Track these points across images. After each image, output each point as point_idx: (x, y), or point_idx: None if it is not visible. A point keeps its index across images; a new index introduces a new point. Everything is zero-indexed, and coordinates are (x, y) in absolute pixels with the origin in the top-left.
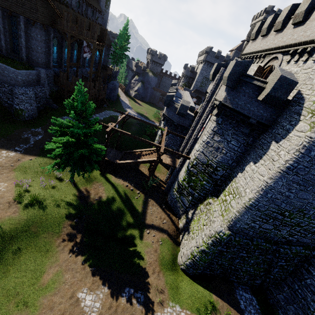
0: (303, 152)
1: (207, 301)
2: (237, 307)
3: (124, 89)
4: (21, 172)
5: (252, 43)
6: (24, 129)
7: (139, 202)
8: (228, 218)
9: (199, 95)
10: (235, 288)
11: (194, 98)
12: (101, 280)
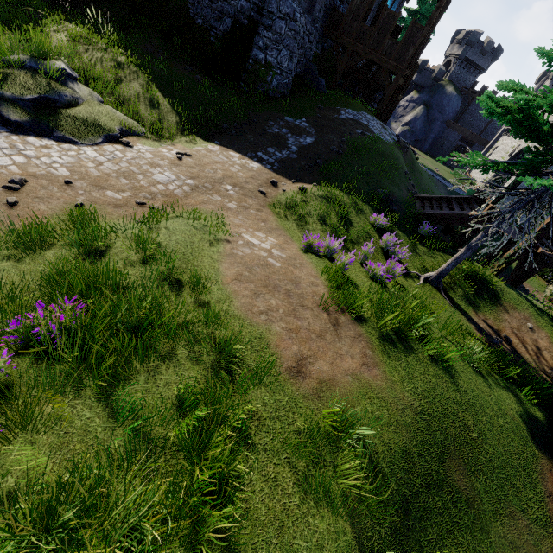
0: None
1: None
2: None
3: None
4: (289, 214)
5: None
6: (270, 114)
7: None
8: None
9: None
10: None
11: None
12: None
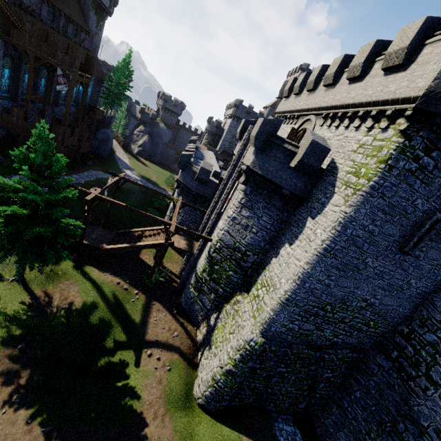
0: (340, 230)
1: None
2: None
3: (123, 142)
4: None
5: (285, 101)
6: None
7: (137, 307)
8: (260, 320)
9: (228, 158)
10: (273, 421)
11: (220, 161)
12: None
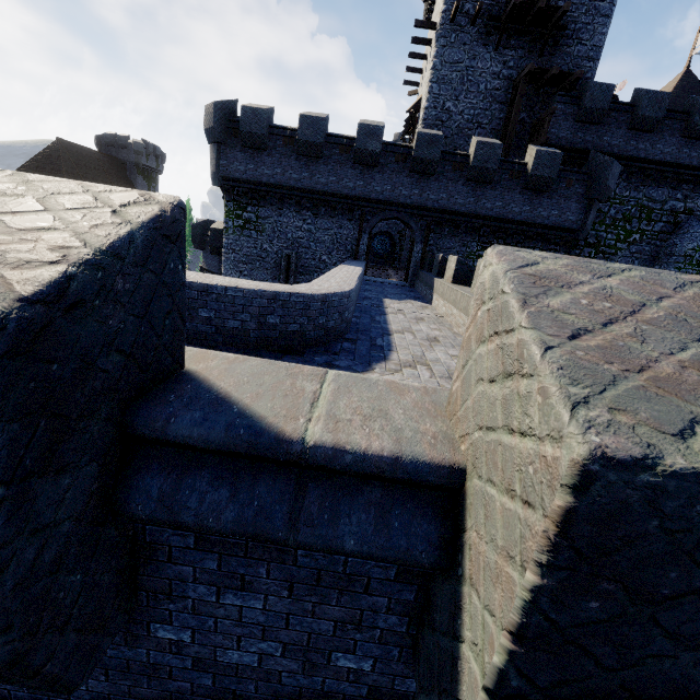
0: None
1: None
2: None
3: None
4: None
5: None
6: None
7: None
8: None
9: None
10: None
11: None
12: None
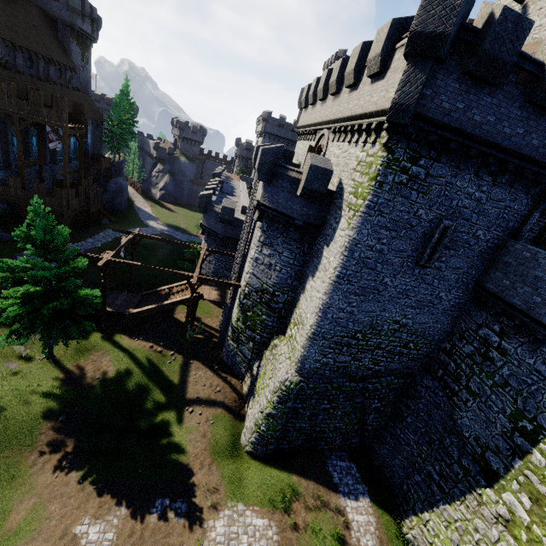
0: (347, 254)
1: (285, 486)
2: (329, 483)
3: (141, 189)
4: None
5: (305, 113)
6: None
7: (174, 368)
8: (294, 359)
9: None
10: (326, 458)
11: None
12: (114, 499)
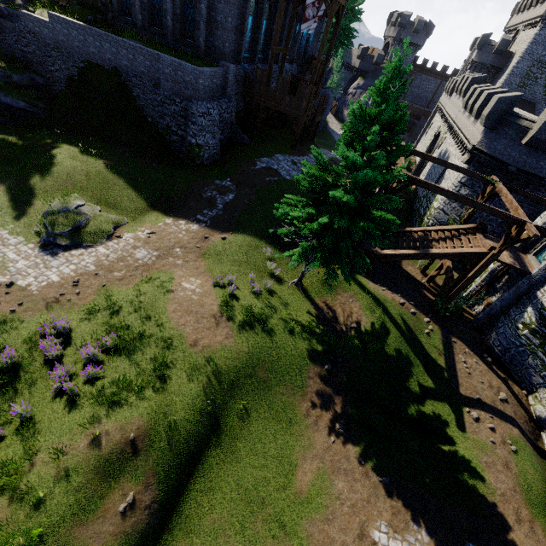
0: None
1: None
2: None
3: (335, 108)
4: (214, 259)
5: None
6: (205, 181)
7: (434, 343)
8: None
9: None
10: None
11: None
12: (408, 511)
